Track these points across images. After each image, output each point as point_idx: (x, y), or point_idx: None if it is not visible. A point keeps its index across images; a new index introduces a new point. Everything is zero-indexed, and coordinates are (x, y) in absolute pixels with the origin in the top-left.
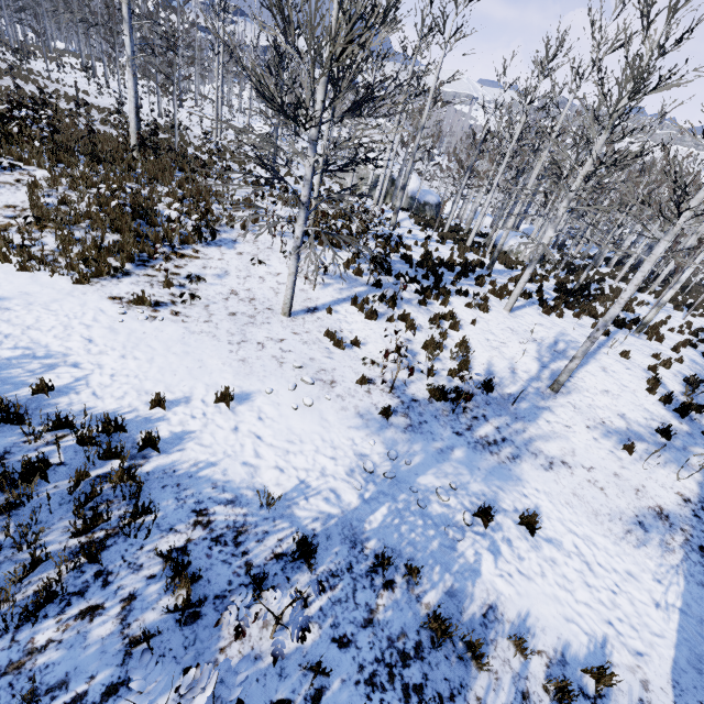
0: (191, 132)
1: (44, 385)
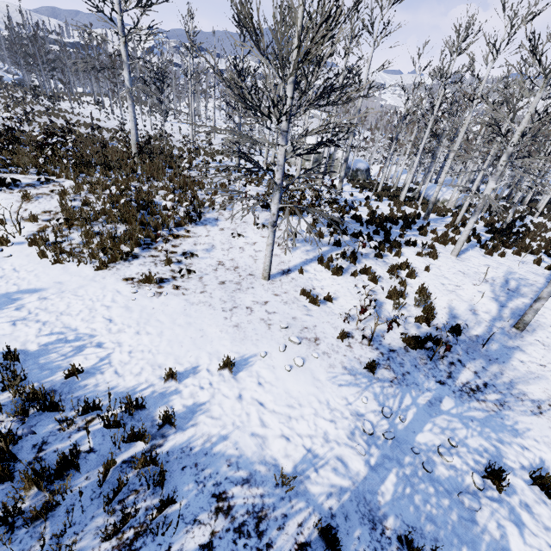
0: (173, 138)
1: (74, 370)
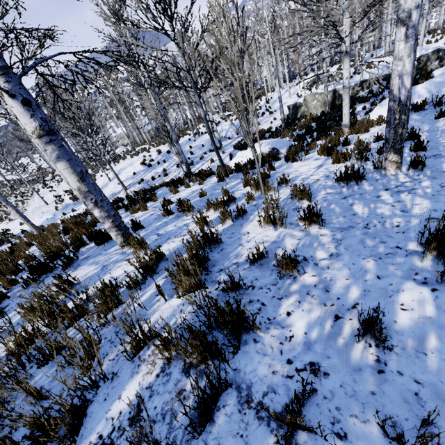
0: None
1: None
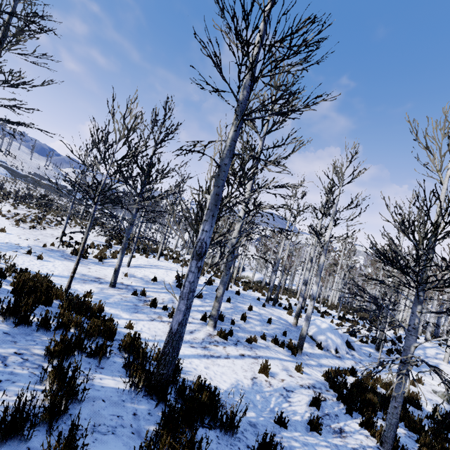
0: None
1: None
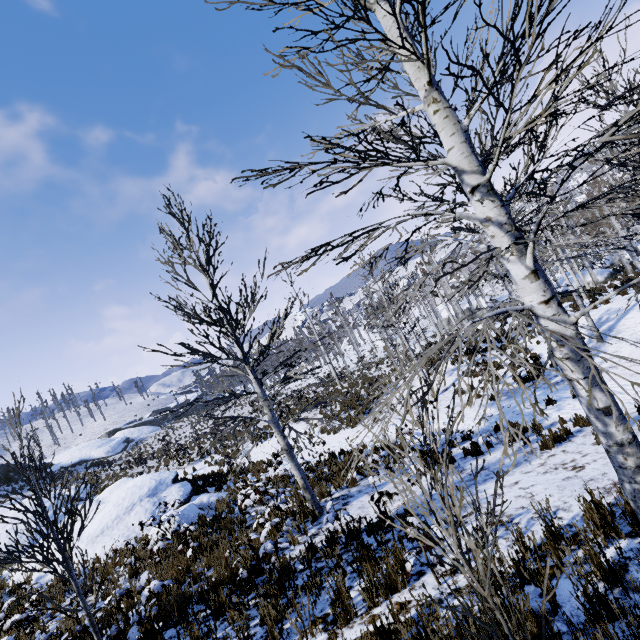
0: (350, 368)
1: (364, 445)
